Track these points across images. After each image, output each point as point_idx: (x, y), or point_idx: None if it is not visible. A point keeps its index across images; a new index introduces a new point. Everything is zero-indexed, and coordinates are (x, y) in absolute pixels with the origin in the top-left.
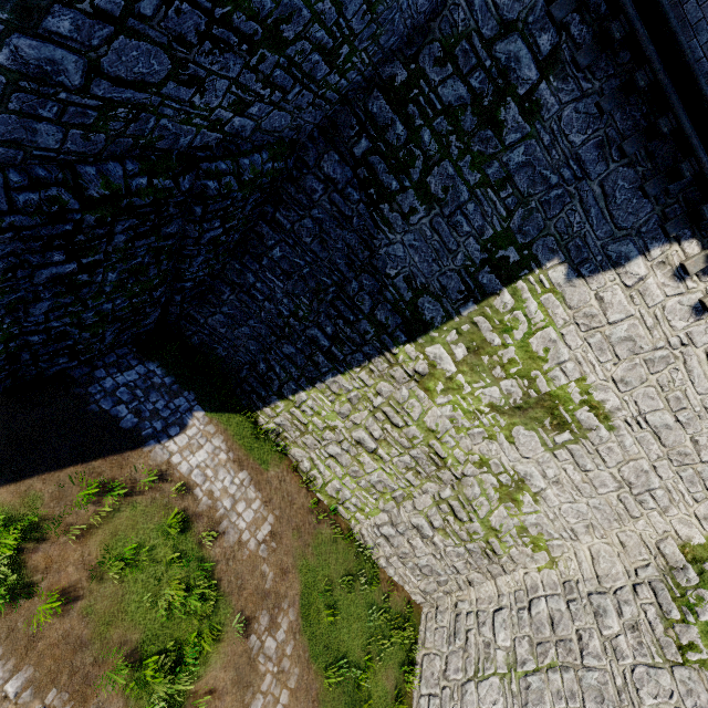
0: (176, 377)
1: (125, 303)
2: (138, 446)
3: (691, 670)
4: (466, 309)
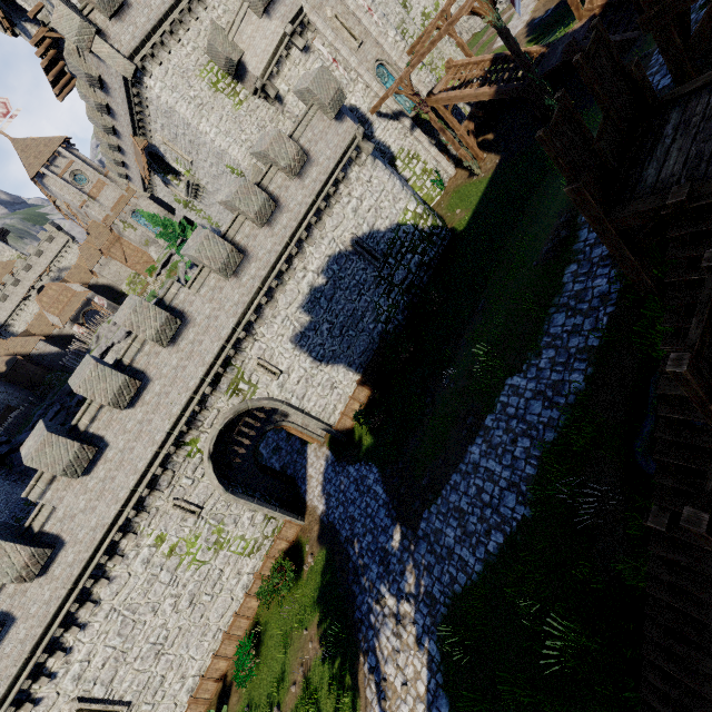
0: None
1: None
2: None
3: None
4: None
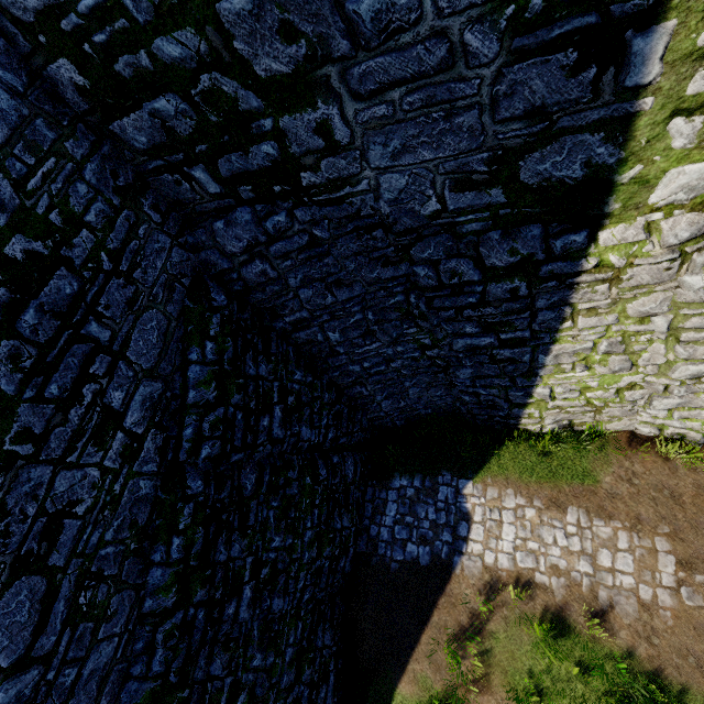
0: (420, 472)
1: (315, 513)
2: (449, 573)
3: None
4: (641, 65)
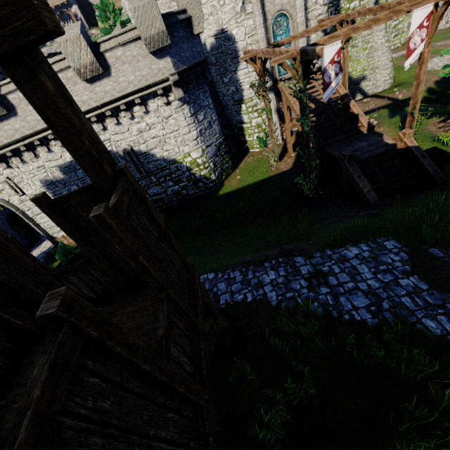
0: None
1: None
2: None
3: None
4: None
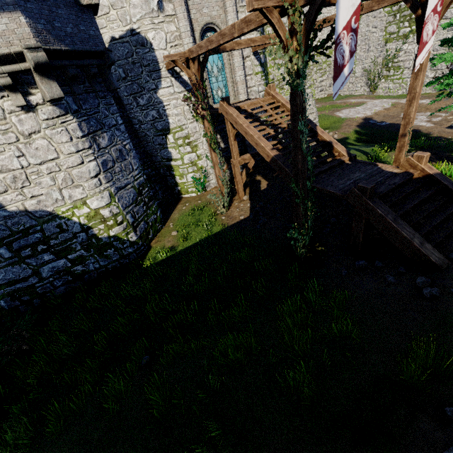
0: None
1: None
2: None
3: (361, 20)
4: None
